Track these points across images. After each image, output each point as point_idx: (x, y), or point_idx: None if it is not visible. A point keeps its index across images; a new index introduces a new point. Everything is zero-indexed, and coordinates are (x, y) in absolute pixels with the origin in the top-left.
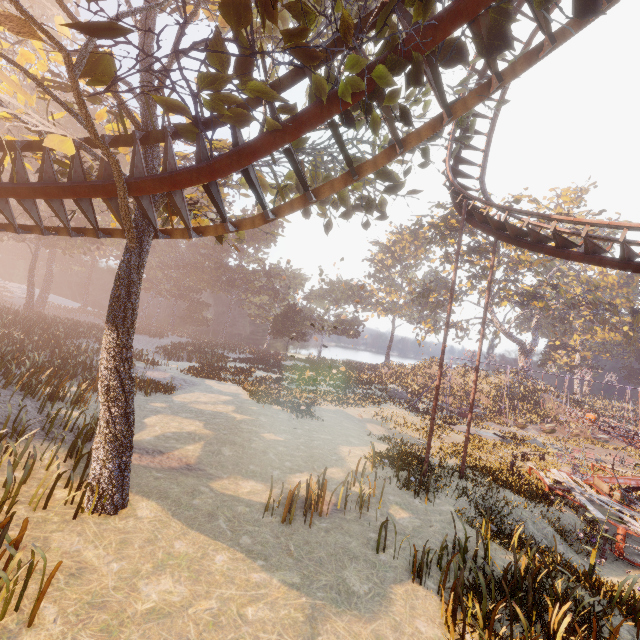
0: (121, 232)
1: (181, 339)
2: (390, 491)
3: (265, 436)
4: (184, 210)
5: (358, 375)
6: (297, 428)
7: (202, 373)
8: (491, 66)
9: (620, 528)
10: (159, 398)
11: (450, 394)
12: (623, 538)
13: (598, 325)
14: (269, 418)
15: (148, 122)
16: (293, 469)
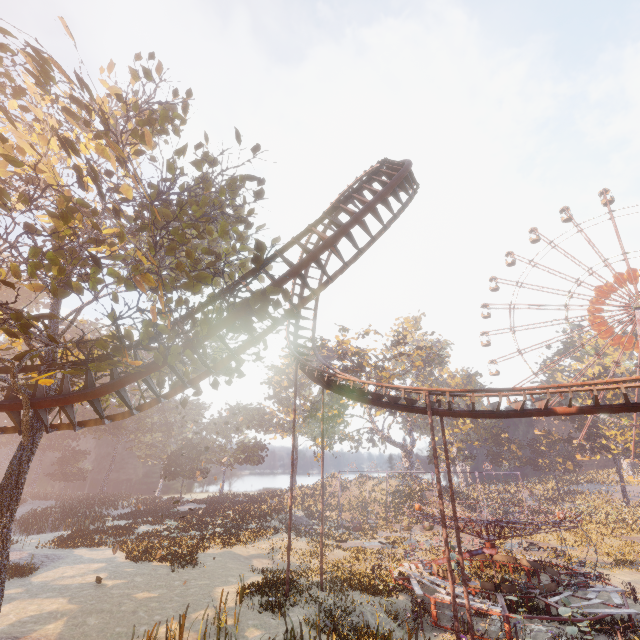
0: (14, 429)
1: (45, 503)
2: (251, 617)
3: (138, 596)
4: (72, 413)
5: (259, 507)
6: (175, 580)
7: (71, 542)
8: (251, 335)
9: (431, 598)
10: (14, 583)
11: (350, 509)
12: (434, 607)
13: (454, 420)
14: (146, 576)
15: (50, 353)
16: (162, 621)
